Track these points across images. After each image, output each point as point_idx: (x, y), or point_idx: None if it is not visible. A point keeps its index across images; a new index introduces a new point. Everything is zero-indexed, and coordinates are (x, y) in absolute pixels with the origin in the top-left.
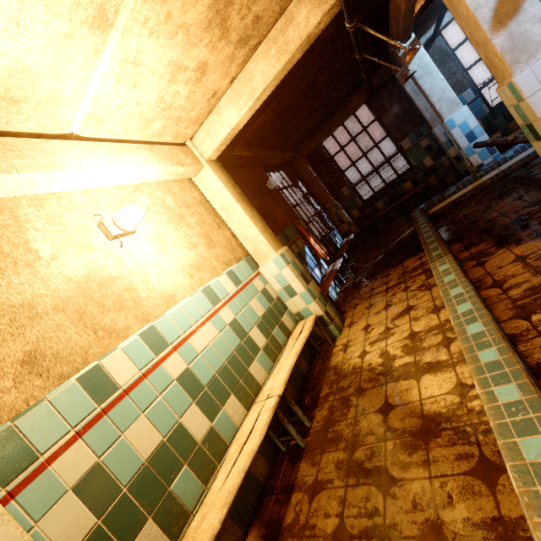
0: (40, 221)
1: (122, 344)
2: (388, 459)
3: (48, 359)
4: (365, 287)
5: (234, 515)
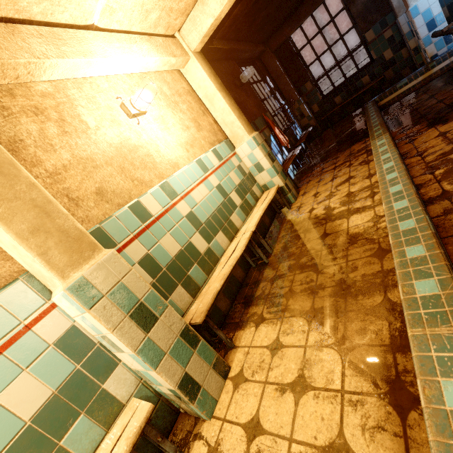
0: (83, 100)
1: (150, 190)
2: (322, 259)
3: (109, 194)
4: (317, 168)
5: (225, 293)
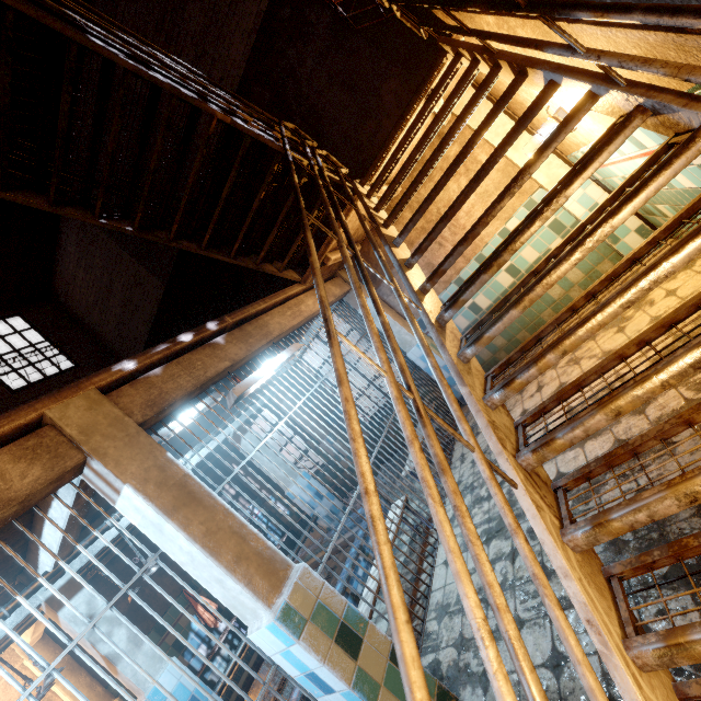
0: None
1: None
2: None
3: None
4: None
5: None
